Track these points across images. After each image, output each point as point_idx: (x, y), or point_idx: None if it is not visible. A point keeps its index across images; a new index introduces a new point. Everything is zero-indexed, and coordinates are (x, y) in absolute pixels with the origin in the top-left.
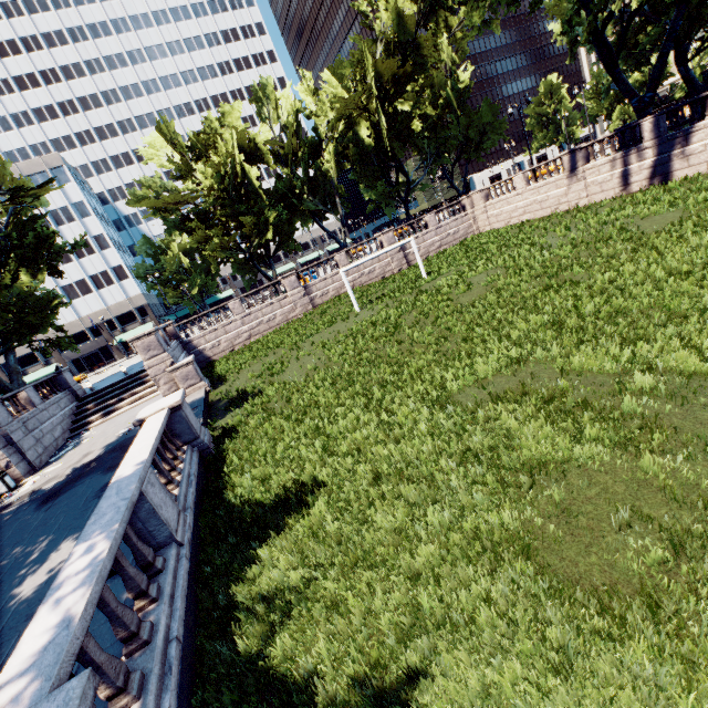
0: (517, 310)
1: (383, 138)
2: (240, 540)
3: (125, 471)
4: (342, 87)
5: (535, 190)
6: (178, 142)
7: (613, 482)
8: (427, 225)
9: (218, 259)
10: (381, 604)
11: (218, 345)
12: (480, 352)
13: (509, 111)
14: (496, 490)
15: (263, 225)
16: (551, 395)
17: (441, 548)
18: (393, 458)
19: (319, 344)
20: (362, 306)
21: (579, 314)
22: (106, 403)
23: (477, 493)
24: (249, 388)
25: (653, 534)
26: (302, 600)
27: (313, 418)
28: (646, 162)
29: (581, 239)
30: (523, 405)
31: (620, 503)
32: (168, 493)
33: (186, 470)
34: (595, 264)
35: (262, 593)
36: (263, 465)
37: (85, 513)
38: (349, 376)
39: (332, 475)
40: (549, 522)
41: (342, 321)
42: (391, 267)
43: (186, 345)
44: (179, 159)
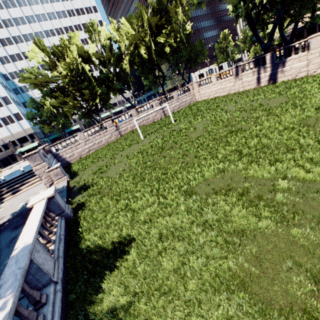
0: (218, 142)
1: (152, 55)
2: (90, 276)
3: (21, 245)
4: (131, 28)
5: (221, 83)
6: (47, 50)
7: (278, 241)
8: (173, 97)
9: (71, 112)
10: (171, 319)
11: (73, 155)
12: (204, 164)
13: (209, 46)
14: (222, 245)
15: (94, 95)
16: (243, 192)
17: (200, 283)
18: (168, 225)
19: (124, 156)
20: (144, 137)
21: (248, 147)
22: (13, 187)
23: (213, 248)
24: (90, 180)
25: (302, 273)
26: (127, 315)
27: (125, 199)
28: (267, 73)
29: (243, 108)
30: (229, 196)
31: (284, 254)
32: (48, 252)
33: (58, 232)
34: (251, 121)
35: (104, 312)
36: (100, 226)
37: (0, 258)
38: (141, 174)
39: (137, 234)
40: (251, 265)
41: (135, 144)
42: (157, 116)
43: (56, 156)
44: (48, 60)
